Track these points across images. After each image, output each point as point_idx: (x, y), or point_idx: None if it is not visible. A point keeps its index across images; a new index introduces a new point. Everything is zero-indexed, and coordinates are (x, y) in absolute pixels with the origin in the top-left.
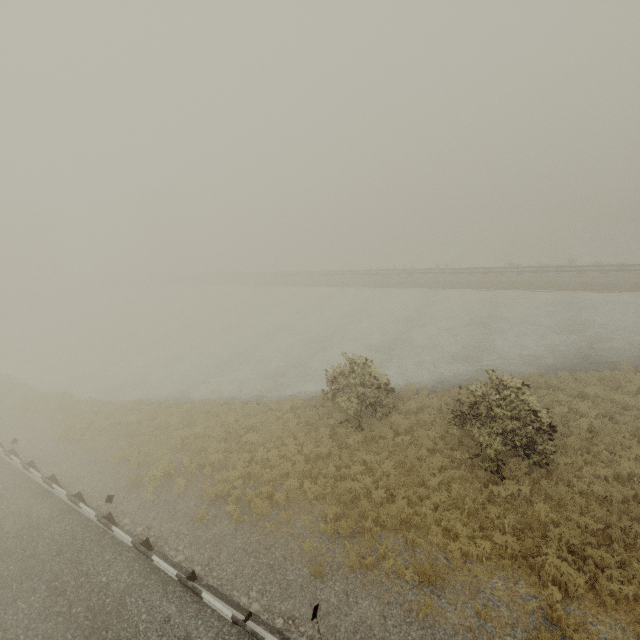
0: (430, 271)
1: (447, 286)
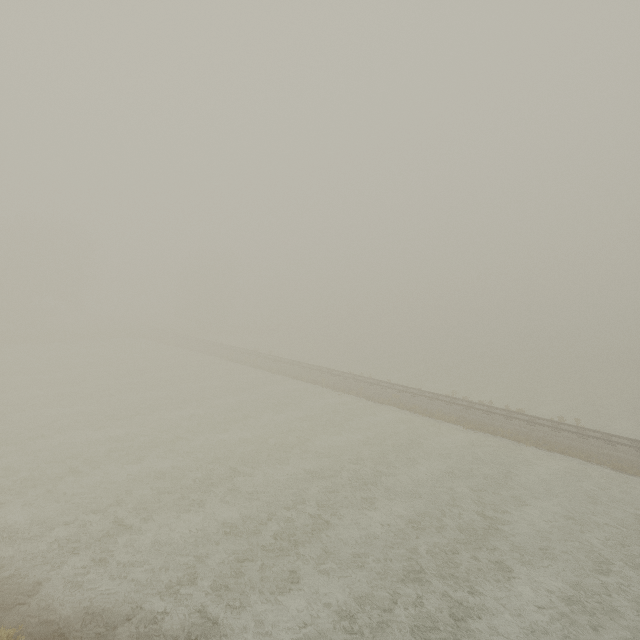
0: (560, 426)
1: (609, 463)
